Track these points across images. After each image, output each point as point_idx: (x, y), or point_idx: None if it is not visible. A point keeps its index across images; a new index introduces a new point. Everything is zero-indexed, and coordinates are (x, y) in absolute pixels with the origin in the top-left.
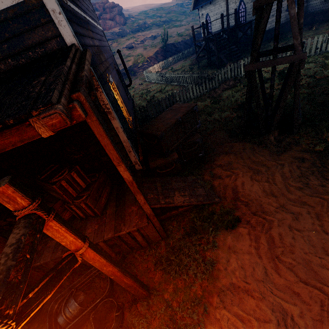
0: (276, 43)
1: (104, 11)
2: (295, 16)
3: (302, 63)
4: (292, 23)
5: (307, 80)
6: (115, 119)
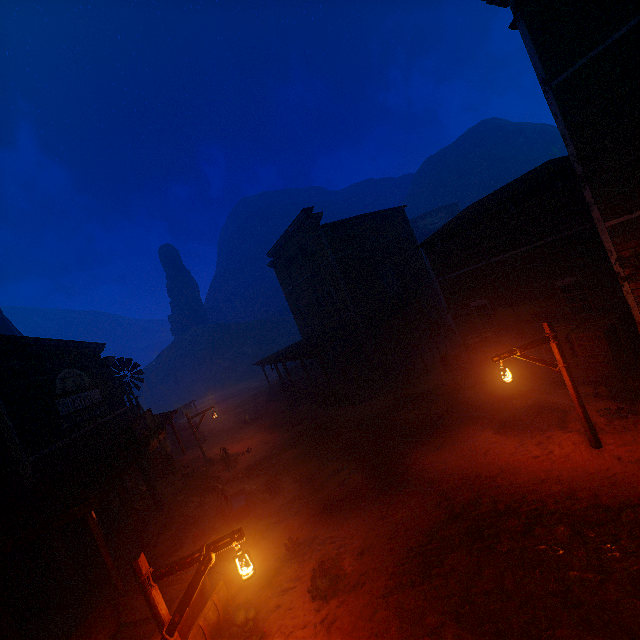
0: None
1: None
2: None
3: None
4: None
5: None
6: None
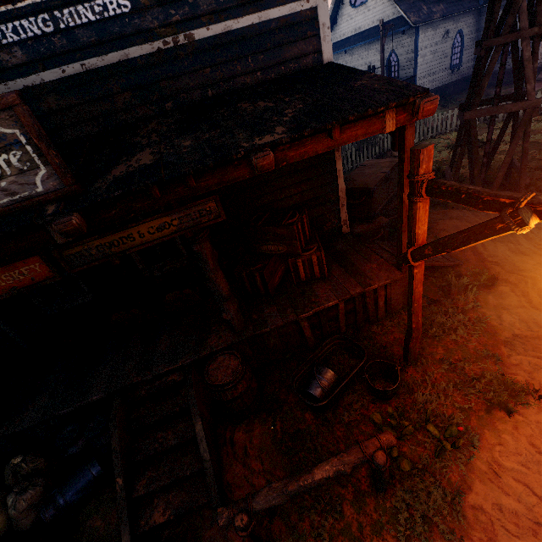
0: (499, 90)
1: None
2: (529, 59)
3: (534, 110)
4: (526, 66)
5: (507, 147)
6: (341, 158)
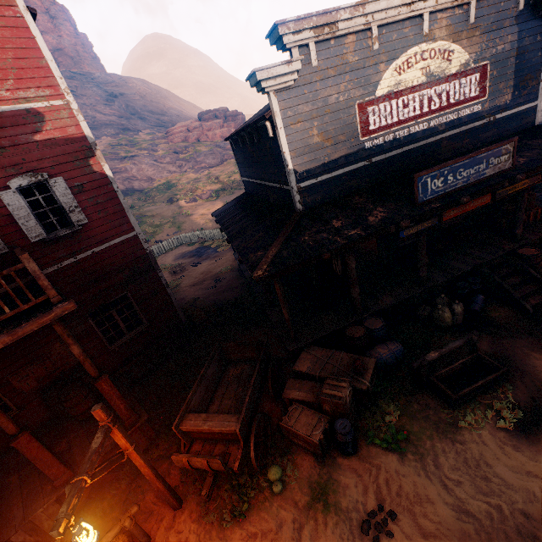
0: None
1: (225, 119)
2: None
3: None
4: None
5: None
6: None
